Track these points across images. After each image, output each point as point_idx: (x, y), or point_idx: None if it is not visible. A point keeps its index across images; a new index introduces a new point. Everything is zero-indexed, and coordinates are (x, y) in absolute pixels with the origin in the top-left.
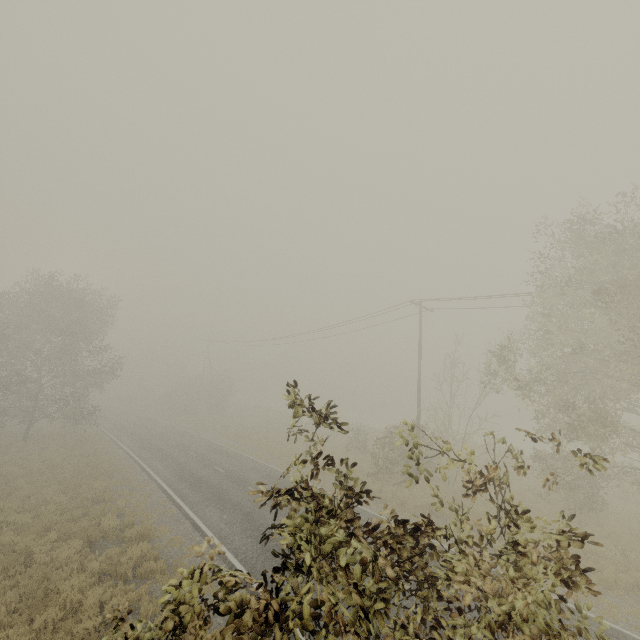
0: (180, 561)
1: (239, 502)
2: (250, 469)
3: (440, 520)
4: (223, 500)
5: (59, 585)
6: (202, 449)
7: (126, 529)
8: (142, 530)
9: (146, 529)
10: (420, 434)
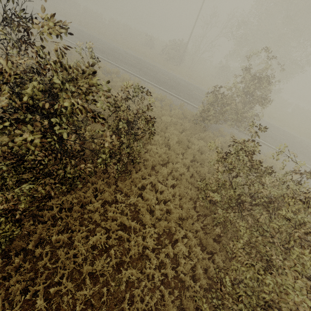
0: (141, 81)
1: (131, 64)
2: (115, 48)
3: (191, 79)
4: (124, 62)
5: (114, 84)
6: (73, 29)
7: (107, 68)
8: (117, 70)
9: (117, 70)
10: (184, 46)
